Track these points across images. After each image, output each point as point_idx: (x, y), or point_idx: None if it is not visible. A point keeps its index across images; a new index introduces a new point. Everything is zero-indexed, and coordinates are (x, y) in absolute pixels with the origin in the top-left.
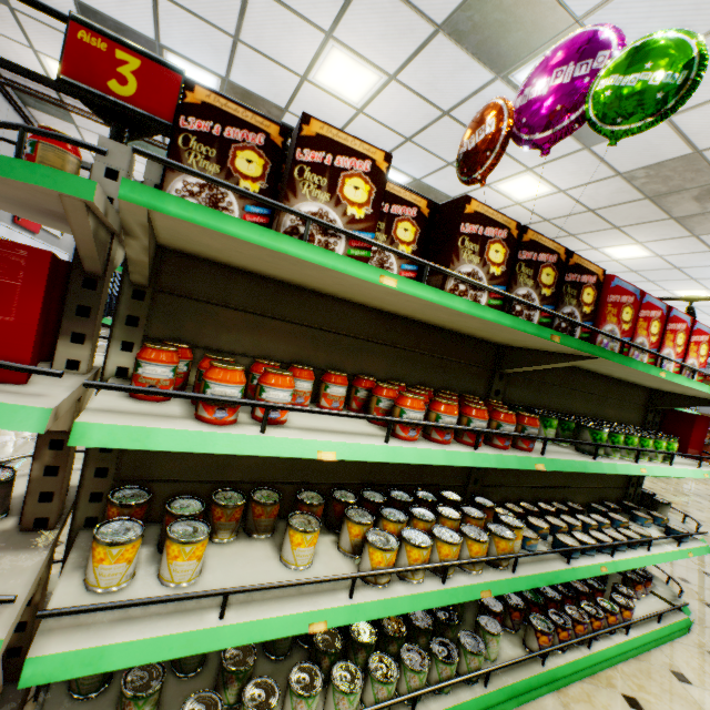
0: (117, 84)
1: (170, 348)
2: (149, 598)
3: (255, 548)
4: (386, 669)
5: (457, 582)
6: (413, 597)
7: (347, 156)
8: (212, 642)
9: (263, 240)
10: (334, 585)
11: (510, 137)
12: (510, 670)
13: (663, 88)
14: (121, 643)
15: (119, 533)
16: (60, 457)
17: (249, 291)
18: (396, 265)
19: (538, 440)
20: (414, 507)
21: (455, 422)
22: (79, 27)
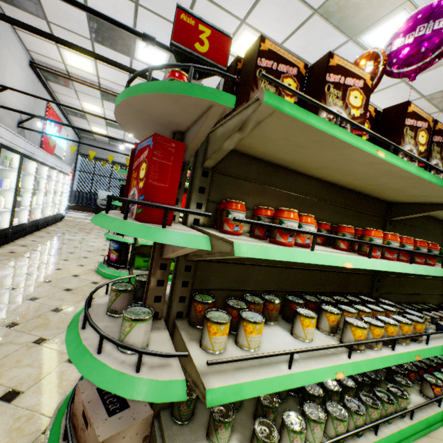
0: (198, 45)
1: (244, 202)
2: (257, 354)
3: (274, 330)
4: (357, 406)
5: (400, 350)
6: (381, 358)
7: (351, 78)
8: (291, 383)
9: (325, 128)
10: (334, 351)
11: (384, 71)
12: (421, 409)
13: None
14: (248, 382)
15: (218, 317)
16: (164, 274)
17: (258, 170)
18: None
19: None
20: (354, 305)
21: (398, 246)
22: (181, 12)
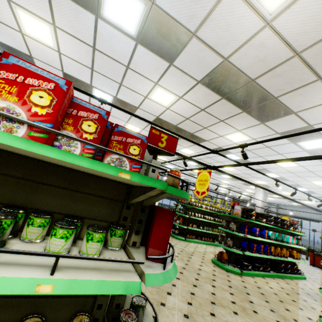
0: None
1: None
2: None
3: None
4: None
5: None
6: None
7: None
8: None
9: None
10: None
11: None
12: None
13: None
14: None
15: None
16: None
17: None
18: None
19: None
20: None
21: None
22: None
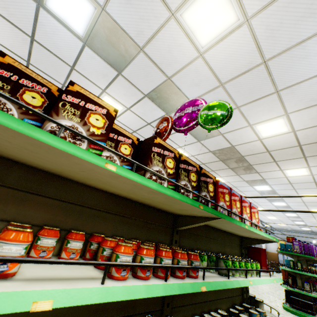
0: None
1: None
2: None
3: None
4: None
5: None
6: None
7: (94, 105)
8: None
9: (20, 128)
10: None
11: (172, 128)
12: None
13: (222, 115)
14: None
15: None
16: None
17: (23, 176)
18: (119, 165)
19: (199, 270)
20: None
21: (152, 261)
22: None
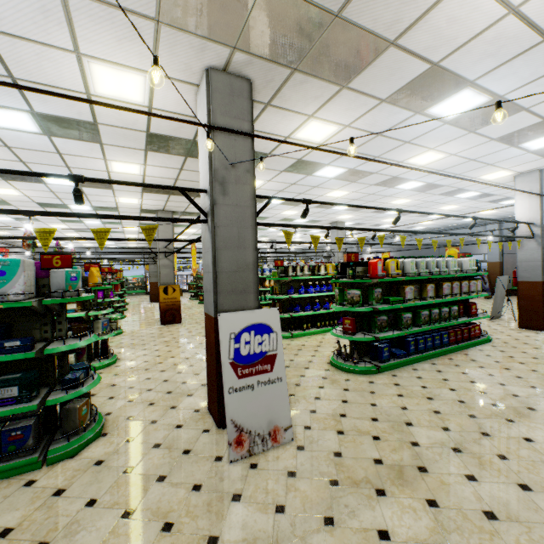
0: None
1: None
2: None
3: None
4: None
5: None
6: None
7: None
8: None
9: None
10: None
11: None
12: None
13: None
14: None
15: None
16: None
17: None
18: None
19: None
20: None
21: None
22: None
